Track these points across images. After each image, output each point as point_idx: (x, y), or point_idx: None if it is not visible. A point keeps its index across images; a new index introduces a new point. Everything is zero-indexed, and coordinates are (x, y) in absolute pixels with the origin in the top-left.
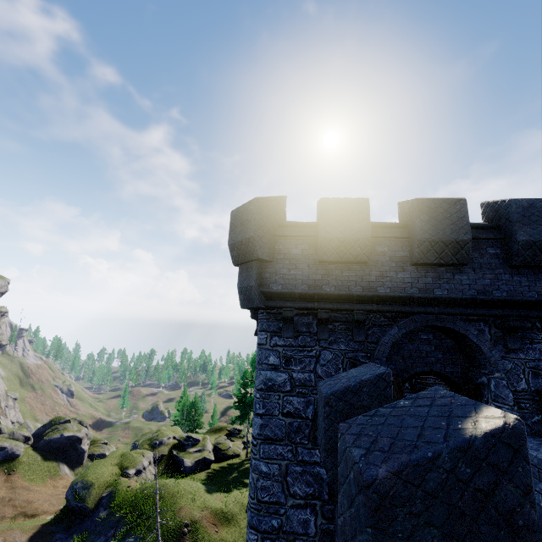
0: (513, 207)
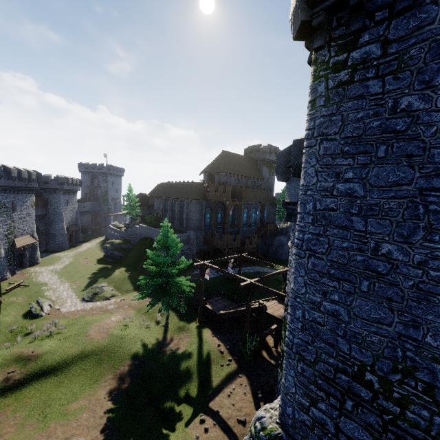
0: (42, 177)
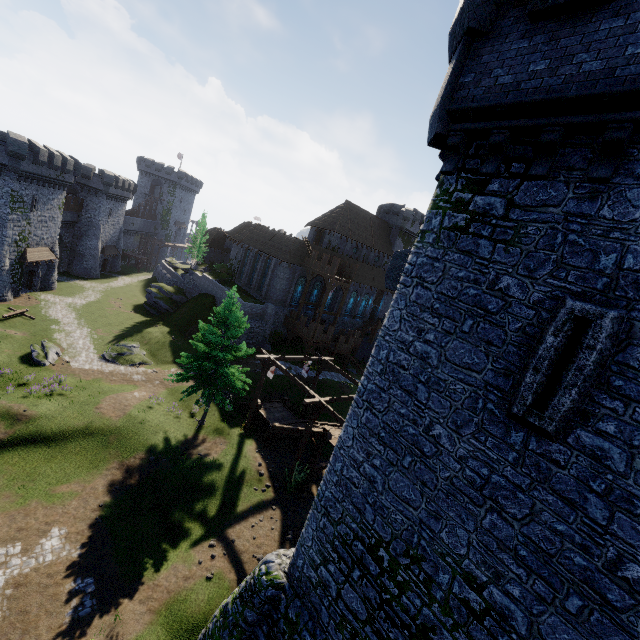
0: (82, 167)
